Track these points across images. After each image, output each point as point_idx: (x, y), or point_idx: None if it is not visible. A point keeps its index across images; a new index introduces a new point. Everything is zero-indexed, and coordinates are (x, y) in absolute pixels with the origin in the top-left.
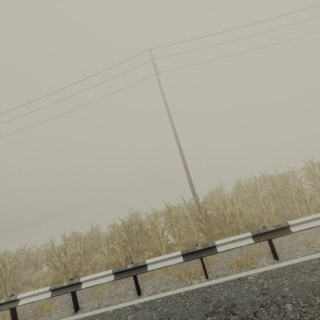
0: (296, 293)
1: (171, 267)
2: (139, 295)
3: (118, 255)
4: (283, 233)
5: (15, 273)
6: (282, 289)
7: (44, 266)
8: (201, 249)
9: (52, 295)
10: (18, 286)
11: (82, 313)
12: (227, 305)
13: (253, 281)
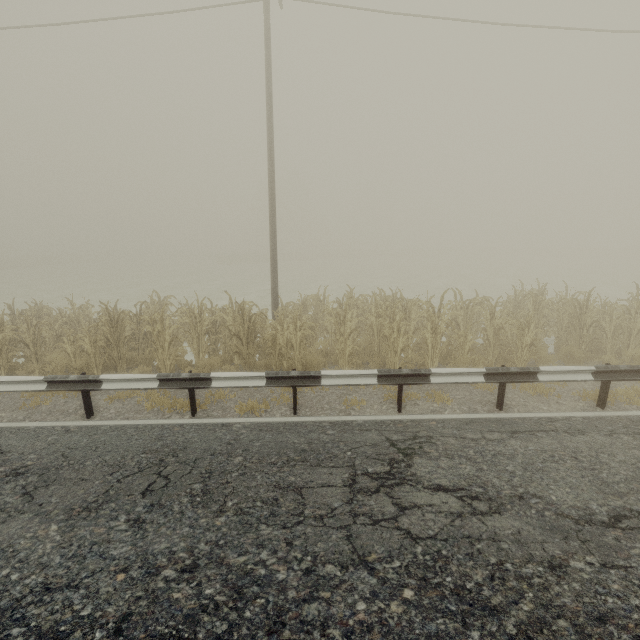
0: (262, 450)
1: (159, 393)
2: (88, 418)
3: (91, 359)
4: (309, 384)
5: None
6: (254, 443)
7: None
8: (187, 378)
9: None
10: None
11: None
12: (178, 447)
13: (236, 430)
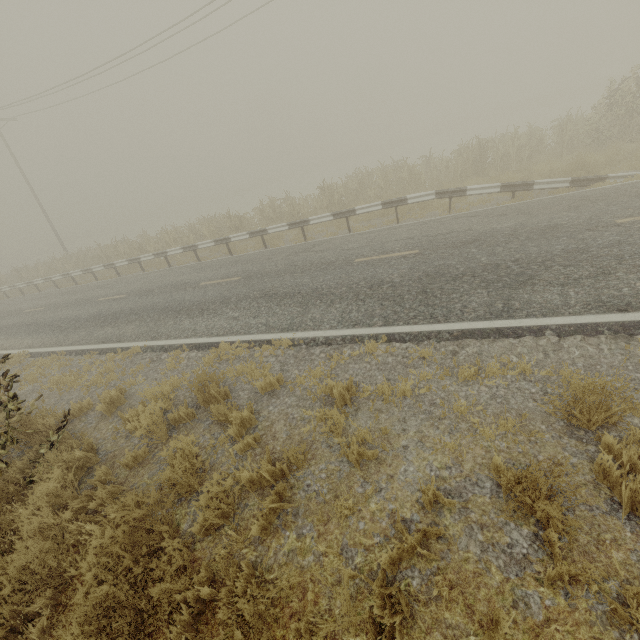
0: None
1: None
2: None
3: None
4: (0, 291)
5: None
6: None
7: None
8: None
9: None
10: None
11: None
12: None
13: None
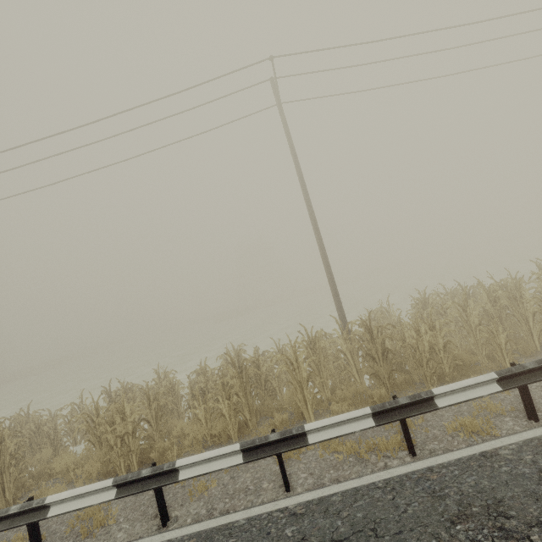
0: None
1: (336, 439)
2: (288, 490)
3: (225, 420)
4: None
5: (17, 457)
6: None
7: (69, 444)
8: (408, 402)
9: (118, 495)
10: (24, 481)
11: (182, 528)
12: (484, 501)
13: (514, 458)
